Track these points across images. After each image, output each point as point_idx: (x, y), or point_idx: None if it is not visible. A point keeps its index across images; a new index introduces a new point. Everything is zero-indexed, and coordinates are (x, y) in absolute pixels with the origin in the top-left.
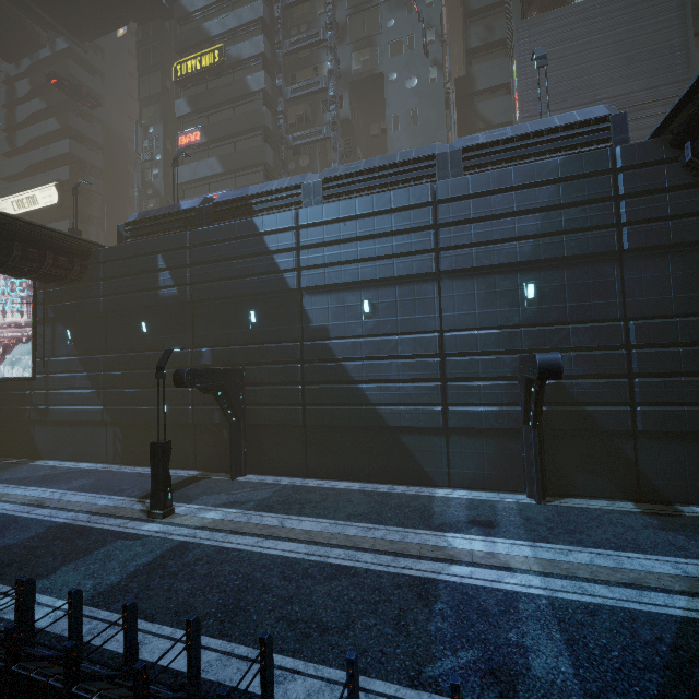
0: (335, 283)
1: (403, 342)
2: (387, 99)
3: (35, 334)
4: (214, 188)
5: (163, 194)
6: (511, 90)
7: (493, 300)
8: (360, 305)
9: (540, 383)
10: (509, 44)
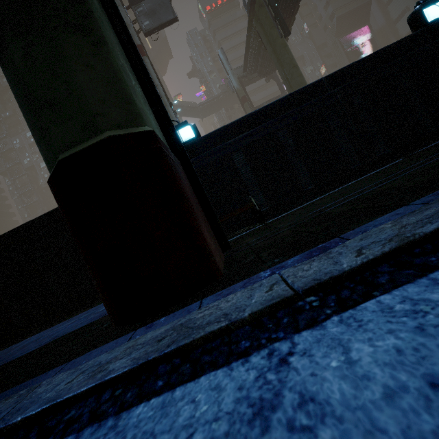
0: None
1: None
2: None
3: None
4: None
5: None
6: None
7: None
8: None
9: None
10: None
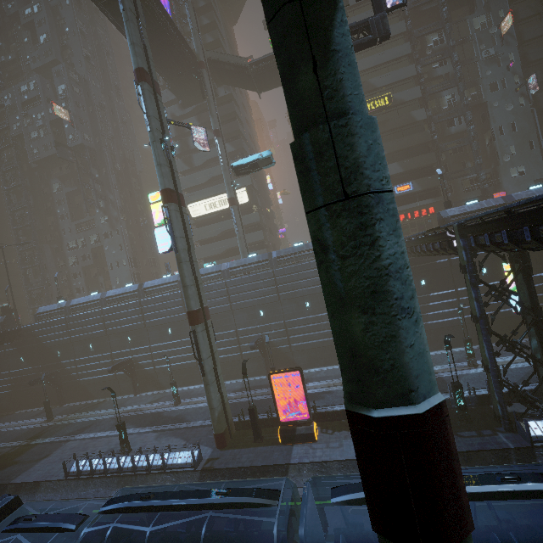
0: None
1: None
2: (493, 117)
3: None
4: (395, 181)
5: None
6: None
7: None
8: None
9: None
10: None
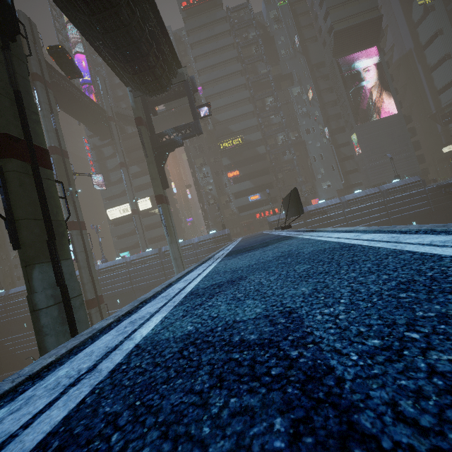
0: None
1: None
2: (309, 150)
3: None
4: (250, 193)
5: (217, 197)
6: (350, 143)
7: None
8: None
9: None
10: (348, 129)
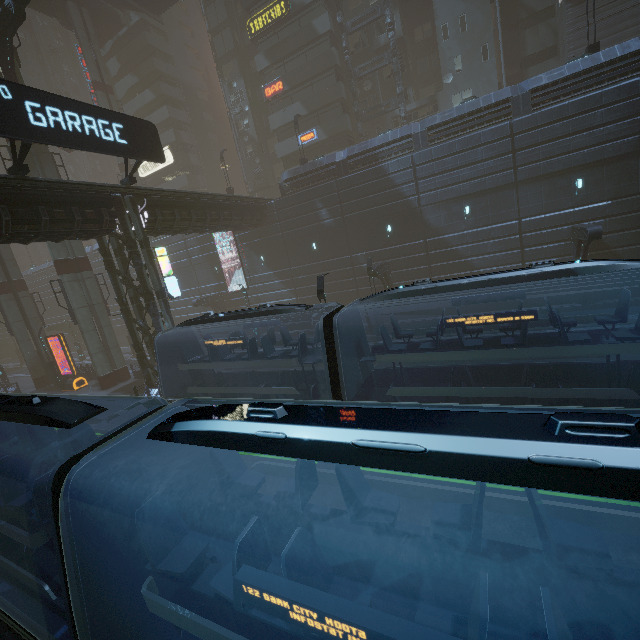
0: (445, 200)
1: (494, 229)
2: (435, 11)
3: (242, 263)
4: (302, 128)
5: (257, 140)
6: None
7: (554, 194)
8: (463, 211)
9: (587, 242)
10: None
